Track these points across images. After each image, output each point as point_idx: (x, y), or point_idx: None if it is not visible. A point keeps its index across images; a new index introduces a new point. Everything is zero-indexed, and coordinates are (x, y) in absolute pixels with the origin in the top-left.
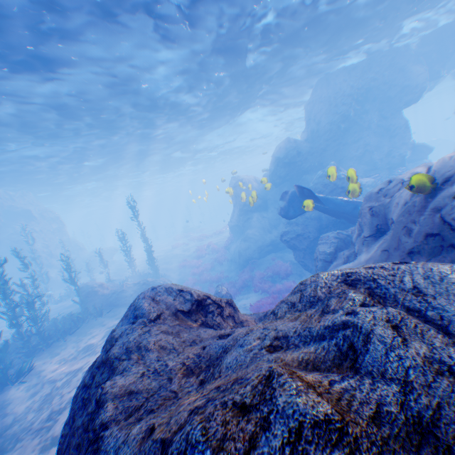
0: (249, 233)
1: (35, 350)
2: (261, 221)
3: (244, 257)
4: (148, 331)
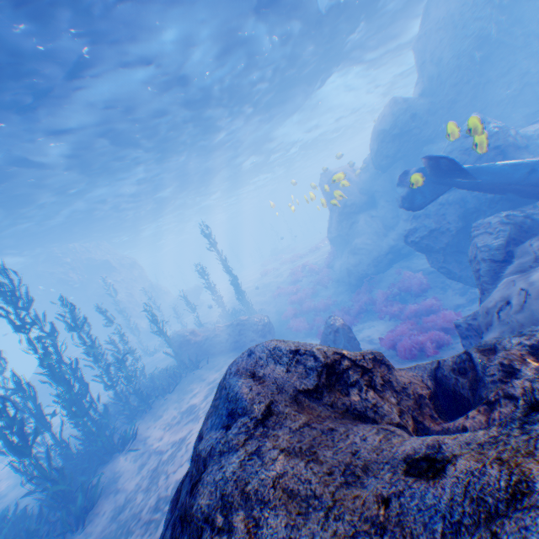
0: (356, 242)
1: (136, 413)
2: (371, 223)
3: (355, 275)
4: (255, 452)
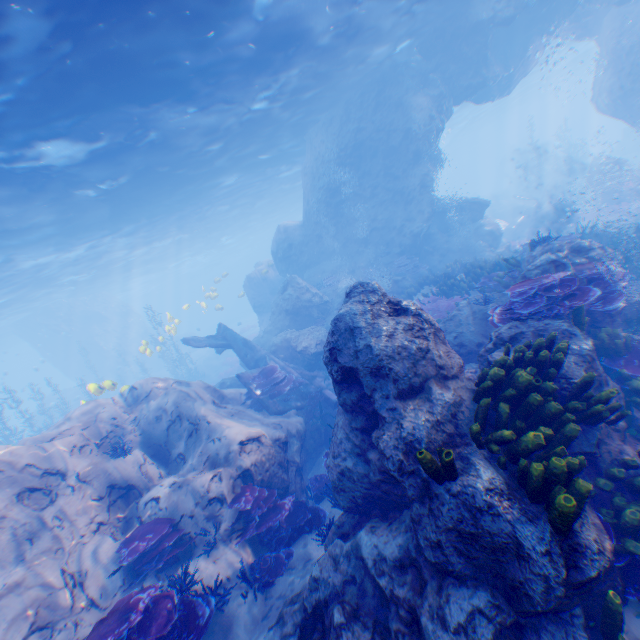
0: None
1: None
2: None
3: None
4: None
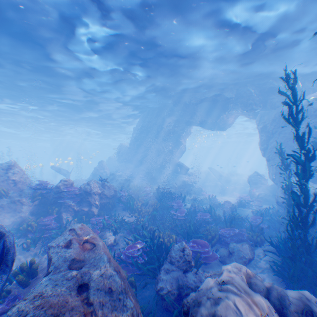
0: None
1: None
2: None
3: None
4: None
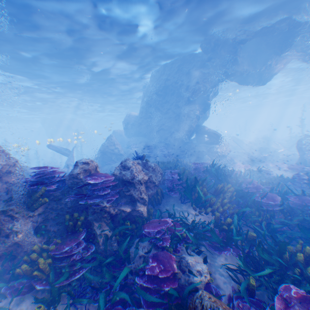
0: None
1: None
2: None
3: None
4: None
